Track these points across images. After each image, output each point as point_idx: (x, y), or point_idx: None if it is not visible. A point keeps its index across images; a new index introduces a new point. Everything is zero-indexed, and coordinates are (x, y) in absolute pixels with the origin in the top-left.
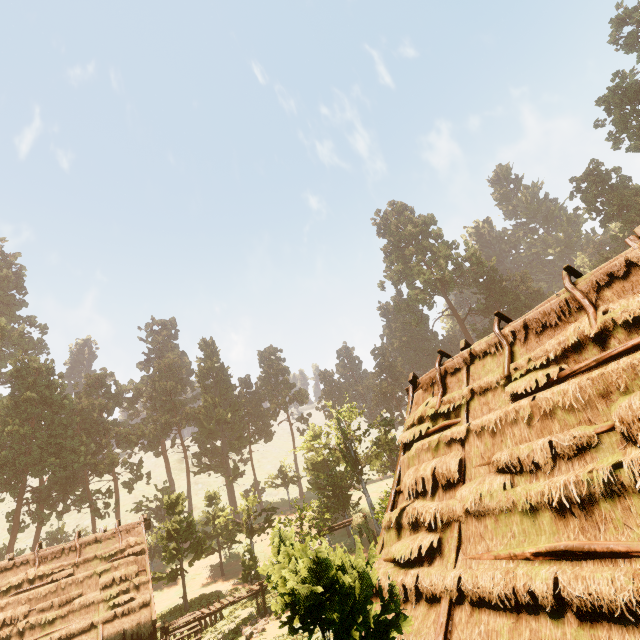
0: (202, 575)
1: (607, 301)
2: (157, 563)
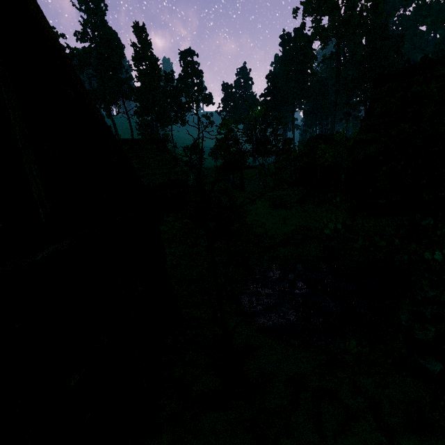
0: None
1: None
2: None
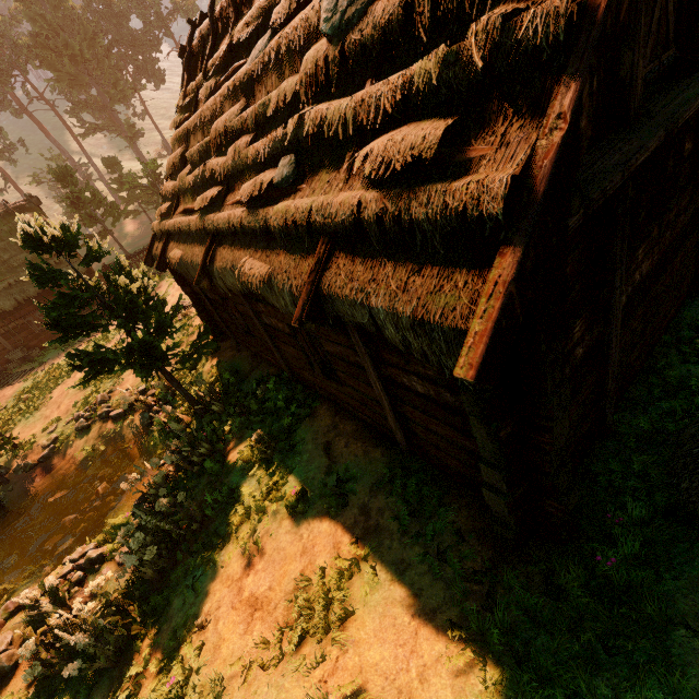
0: (139, 232)
1: (249, 5)
2: (94, 227)
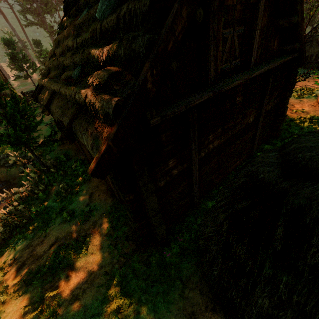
0: None
1: None
2: (24, 72)
